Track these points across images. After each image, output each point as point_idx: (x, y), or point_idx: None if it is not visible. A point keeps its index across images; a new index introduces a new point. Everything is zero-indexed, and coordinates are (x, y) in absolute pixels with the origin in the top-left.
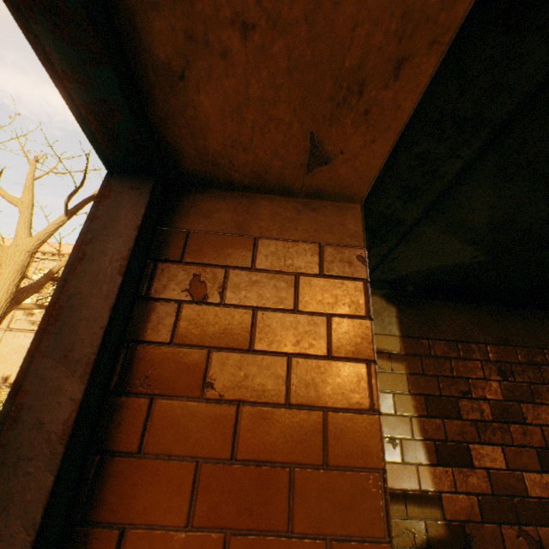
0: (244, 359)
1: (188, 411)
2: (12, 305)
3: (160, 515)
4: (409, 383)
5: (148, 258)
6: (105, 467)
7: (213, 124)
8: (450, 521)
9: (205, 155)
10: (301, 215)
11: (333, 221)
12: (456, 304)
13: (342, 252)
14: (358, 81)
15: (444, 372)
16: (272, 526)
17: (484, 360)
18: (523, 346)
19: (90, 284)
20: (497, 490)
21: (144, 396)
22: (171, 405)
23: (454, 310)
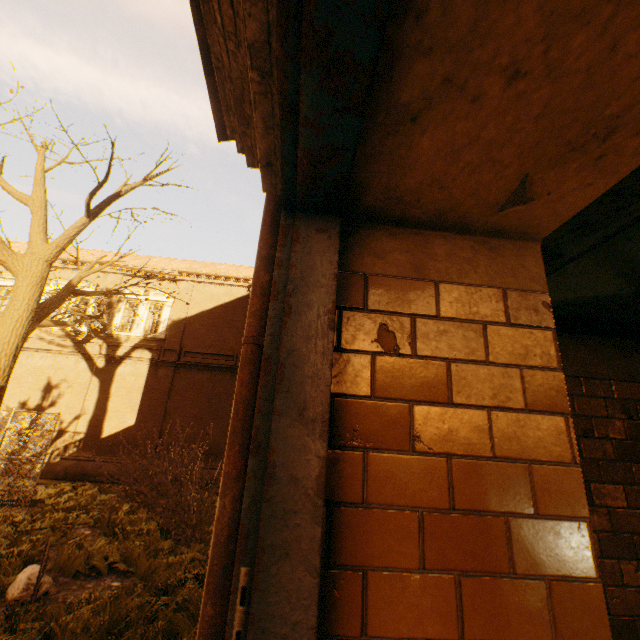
0: (446, 413)
1: (401, 464)
2: (33, 324)
3: (394, 559)
4: None
5: None
6: (335, 516)
7: (420, 164)
8: None
9: (392, 192)
10: (479, 256)
11: (513, 263)
12: (580, 336)
13: (527, 298)
14: (609, 128)
15: None
16: (495, 568)
17: (607, 398)
18: None
19: (304, 340)
20: (617, 527)
21: (357, 450)
22: (384, 458)
23: (577, 343)
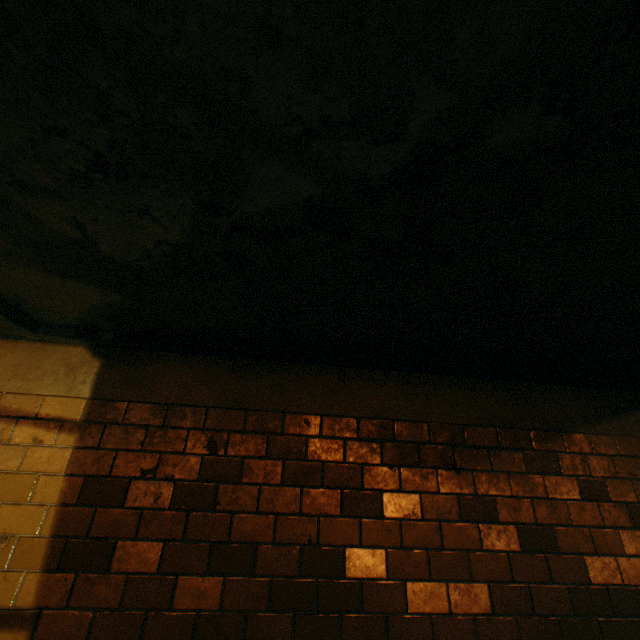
0: None
1: None
2: None
3: None
4: (72, 460)
5: None
6: None
7: None
8: None
9: None
10: None
11: None
12: (192, 356)
13: None
14: None
15: (130, 445)
16: None
17: (195, 428)
18: (259, 409)
19: None
20: (129, 602)
21: None
22: None
23: (184, 364)
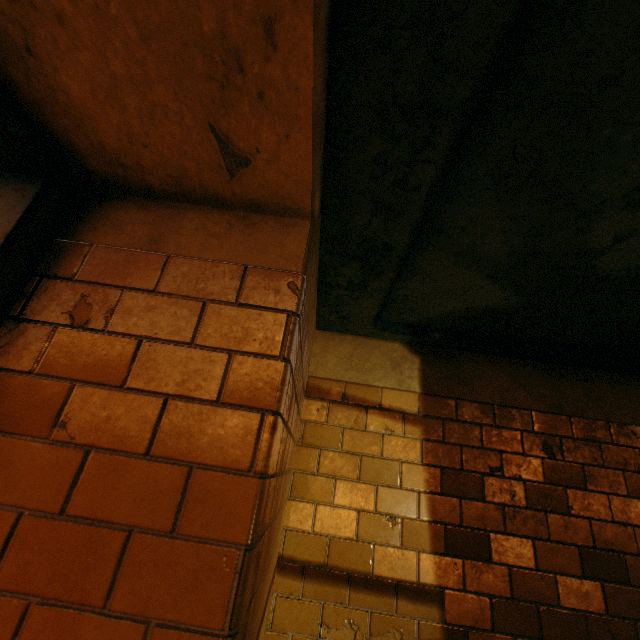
0: (113, 398)
1: (28, 453)
2: None
3: None
4: (424, 450)
5: (35, 274)
6: None
7: (94, 113)
8: (451, 625)
9: (106, 153)
10: (233, 231)
11: (270, 240)
12: (500, 358)
13: (271, 277)
14: (230, 52)
15: (471, 441)
16: (87, 599)
17: (525, 431)
18: (582, 416)
19: None
20: (518, 593)
21: None
22: (11, 444)
23: (495, 365)
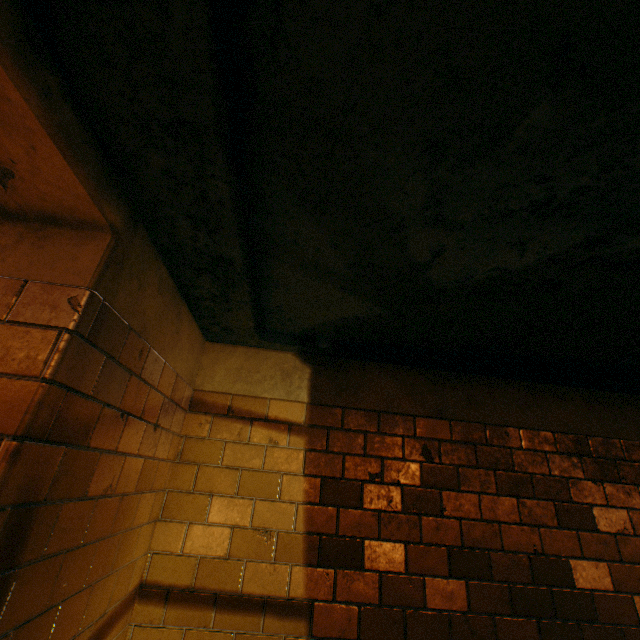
0: None
1: None
2: None
3: None
4: (306, 461)
5: None
6: None
7: None
8: (317, 639)
9: None
10: (22, 244)
11: (62, 253)
12: (389, 366)
13: (53, 292)
14: None
15: (354, 449)
16: None
17: (407, 436)
18: (461, 419)
19: None
20: (387, 599)
21: None
22: None
23: (384, 373)
